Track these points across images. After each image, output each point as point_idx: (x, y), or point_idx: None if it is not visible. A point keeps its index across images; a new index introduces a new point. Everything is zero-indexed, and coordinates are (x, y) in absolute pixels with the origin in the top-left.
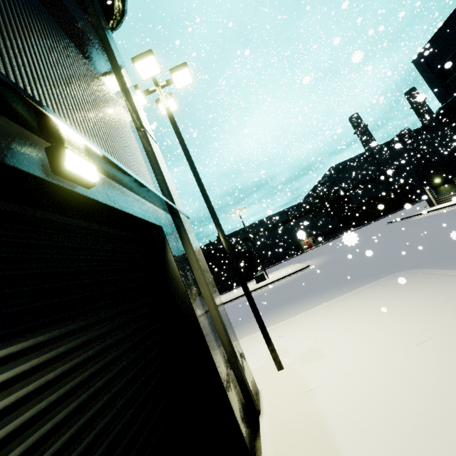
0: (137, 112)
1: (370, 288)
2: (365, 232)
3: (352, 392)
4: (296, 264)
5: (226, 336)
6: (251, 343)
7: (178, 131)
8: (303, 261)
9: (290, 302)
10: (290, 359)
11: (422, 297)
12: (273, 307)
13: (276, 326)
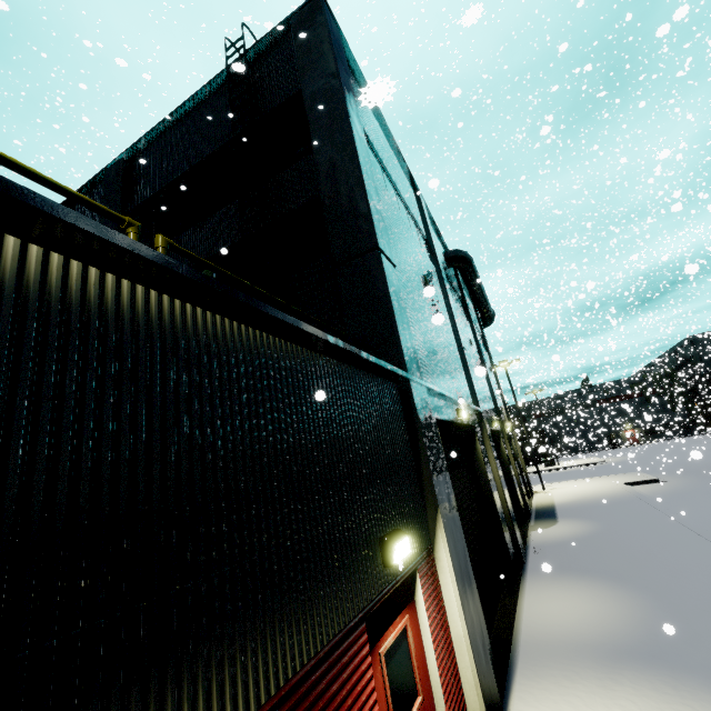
0: (500, 387)
1: (609, 476)
2: (707, 439)
3: (563, 491)
4: (595, 458)
5: (525, 469)
6: (532, 487)
7: (512, 387)
8: (607, 456)
9: (565, 479)
10: (549, 489)
11: (617, 479)
12: (552, 480)
13: (548, 483)
